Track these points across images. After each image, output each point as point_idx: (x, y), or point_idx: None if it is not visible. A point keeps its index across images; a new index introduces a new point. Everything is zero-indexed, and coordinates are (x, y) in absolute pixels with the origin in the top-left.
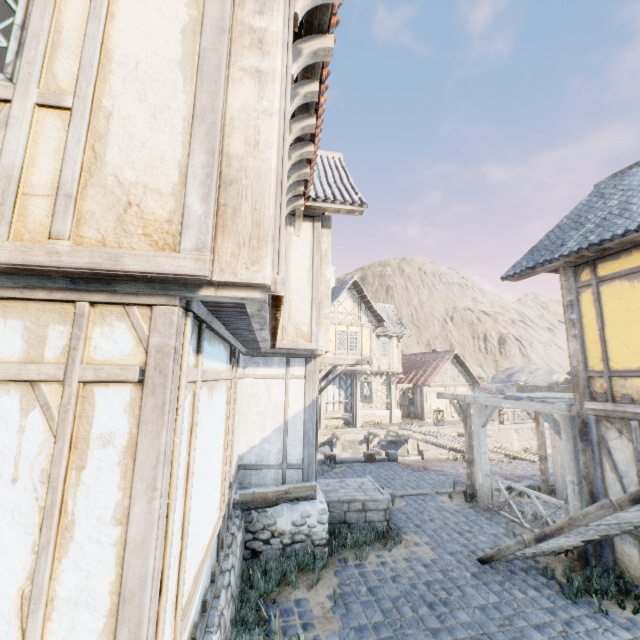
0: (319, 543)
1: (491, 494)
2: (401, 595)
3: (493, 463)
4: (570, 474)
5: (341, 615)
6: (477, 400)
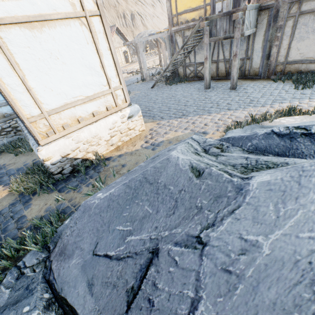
0: None
1: (149, 75)
2: (137, 98)
3: None
4: (169, 56)
5: None
6: (140, 40)
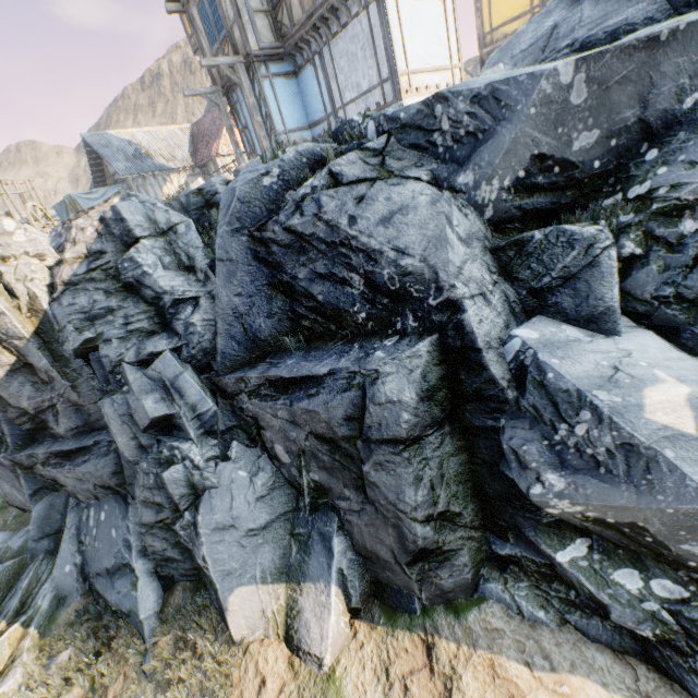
0: None
1: None
2: None
3: None
4: None
5: None
6: None
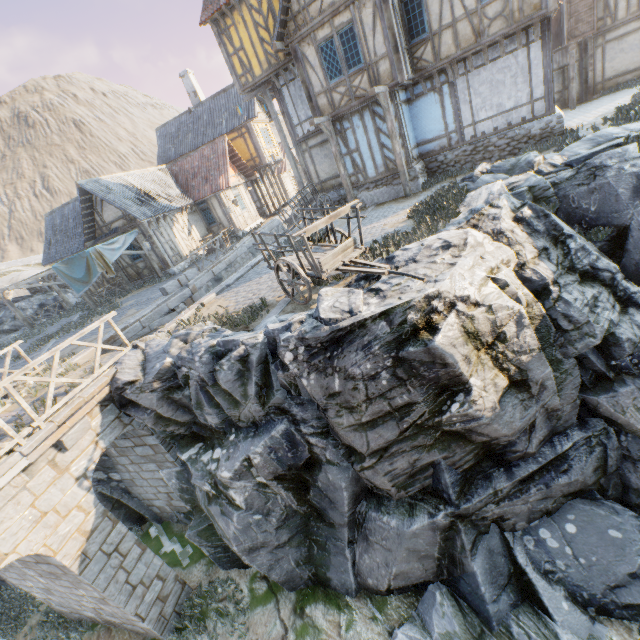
0: None
1: None
2: None
3: None
4: None
5: None
6: None
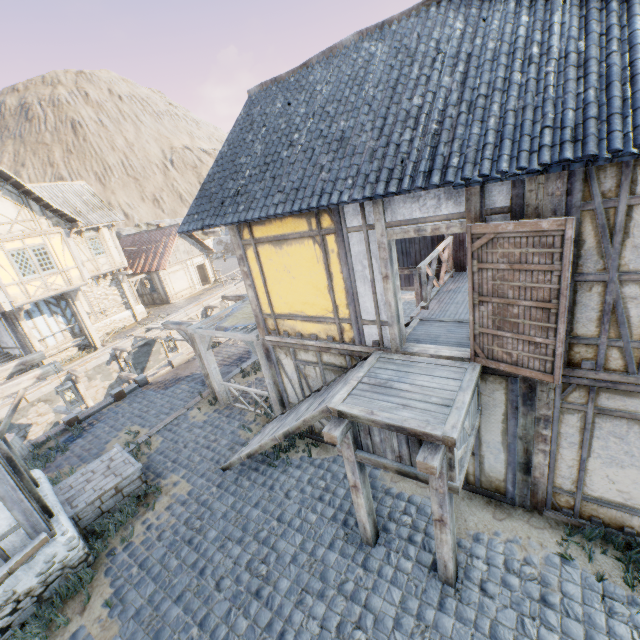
0: (80, 562)
1: (227, 395)
2: (167, 550)
3: (232, 343)
4: (268, 379)
5: (119, 614)
6: (197, 331)
